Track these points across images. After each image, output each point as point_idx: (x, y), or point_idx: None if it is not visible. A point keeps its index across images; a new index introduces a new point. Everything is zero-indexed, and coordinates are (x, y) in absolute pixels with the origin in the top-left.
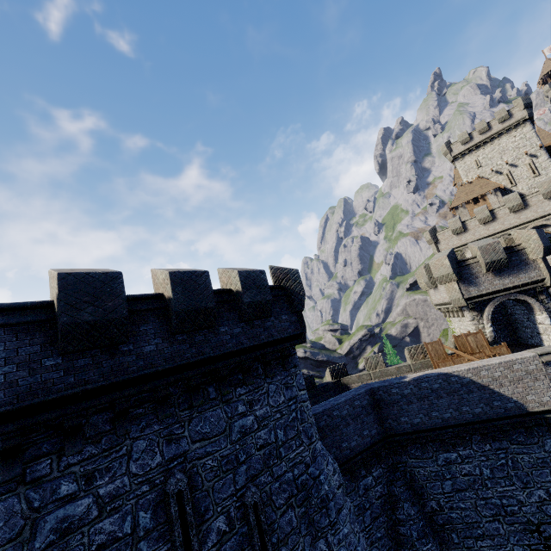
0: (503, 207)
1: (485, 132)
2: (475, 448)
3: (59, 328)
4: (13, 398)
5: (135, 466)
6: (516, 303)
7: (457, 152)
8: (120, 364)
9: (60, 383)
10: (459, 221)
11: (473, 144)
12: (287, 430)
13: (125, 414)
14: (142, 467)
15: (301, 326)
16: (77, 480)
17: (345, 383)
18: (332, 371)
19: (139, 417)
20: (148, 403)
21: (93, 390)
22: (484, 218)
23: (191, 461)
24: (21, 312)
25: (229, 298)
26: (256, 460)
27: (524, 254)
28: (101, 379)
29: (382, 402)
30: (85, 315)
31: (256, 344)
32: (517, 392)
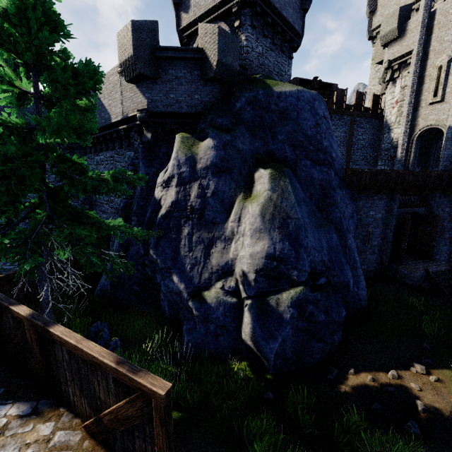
0: None
1: None
2: (105, 155)
3: None
4: None
5: None
6: None
7: None
8: None
9: None
10: None
11: None
12: None
13: None
14: None
15: None
16: None
17: None
18: None
19: None
20: None
21: None
22: None
23: None
24: None
25: None
26: None
27: None
28: None
29: None
30: None
31: None
32: (110, 104)
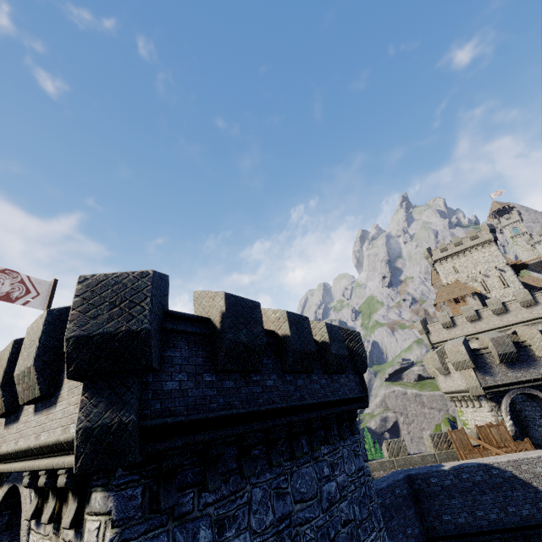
0: (486, 308)
1: (460, 245)
2: None
3: (225, 343)
4: (184, 408)
5: (254, 520)
6: (526, 399)
7: (437, 258)
8: (252, 394)
9: (214, 402)
10: (448, 316)
11: (451, 253)
12: (361, 508)
13: (248, 452)
14: (259, 524)
15: (363, 389)
16: (212, 526)
17: None
18: None
19: (256, 459)
20: (261, 445)
21: (236, 416)
22: (470, 316)
23: (295, 527)
24: (190, 323)
25: (316, 347)
26: (343, 539)
27: (531, 350)
28: (240, 405)
29: (421, 493)
30: (242, 336)
31: (337, 399)
32: None
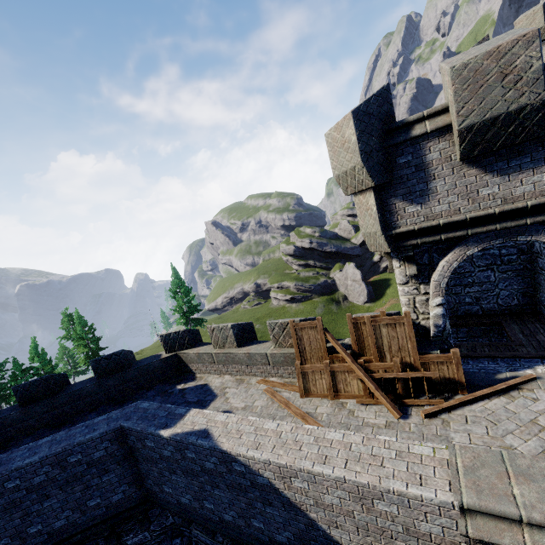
0: None
1: None
2: None
3: None
4: None
5: None
6: None
7: None
8: None
9: None
10: (541, 14)
11: None
12: None
13: None
14: None
15: None
16: None
17: (183, 360)
18: (166, 341)
19: None
20: None
21: None
22: None
23: None
24: None
25: None
26: None
27: None
28: None
29: (137, 453)
30: None
31: None
32: None
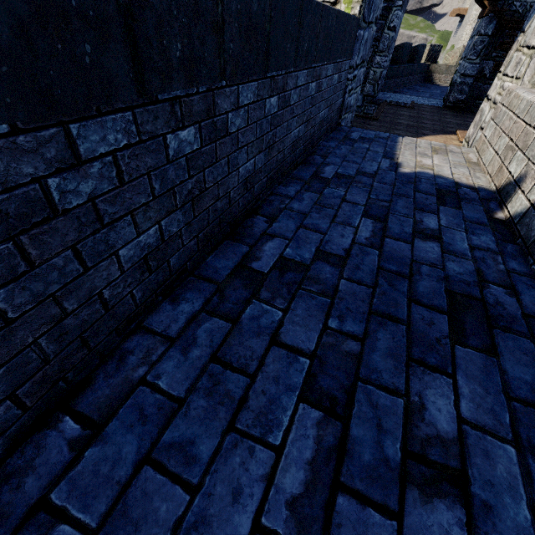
0: None
1: None
2: None
3: None
4: None
5: None
6: None
7: None
8: None
9: None
10: None
11: None
12: None
13: None
14: None
15: None
16: None
17: (432, 71)
18: (431, 51)
19: None
20: None
21: None
22: None
23: None
24: None
25: None
26: None
27: None
28: None
29: None
30: None
31: None
32: None
